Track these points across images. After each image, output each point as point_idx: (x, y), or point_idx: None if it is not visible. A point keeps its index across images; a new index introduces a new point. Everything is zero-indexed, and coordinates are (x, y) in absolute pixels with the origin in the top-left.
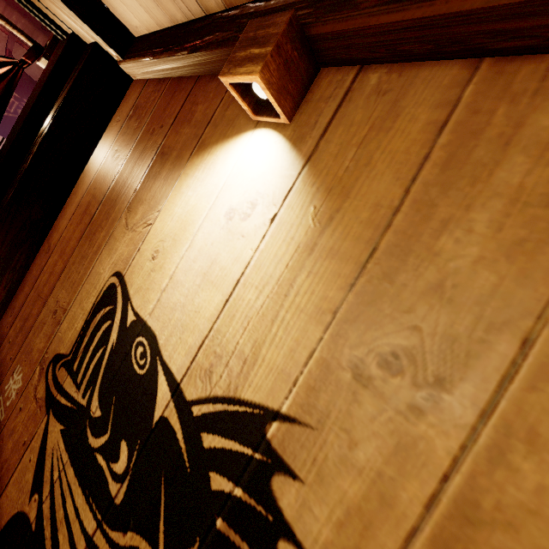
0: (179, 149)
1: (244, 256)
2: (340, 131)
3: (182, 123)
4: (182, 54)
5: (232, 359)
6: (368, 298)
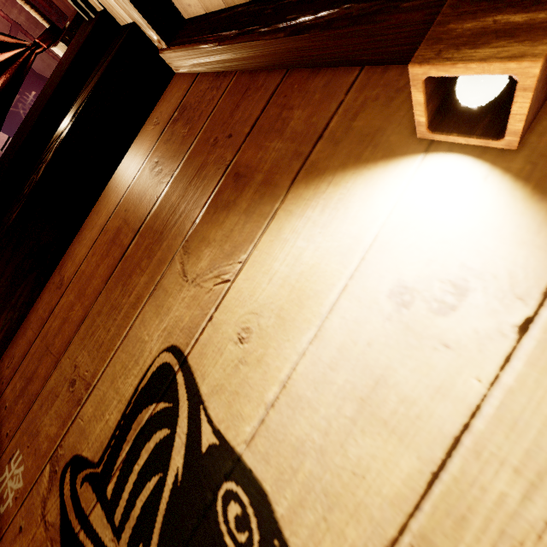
0: (268, 171)
1: (461, 388)
2: None
3: (267, 134)
4: (273, 37)
5: None
6: None
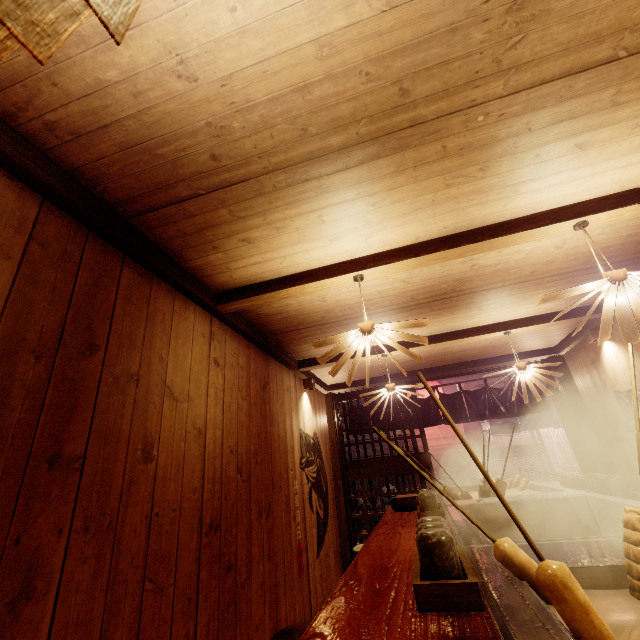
0: (595, 358)
1: (624, 362)
2: (613, 334)
3: (589, 353)
4: (574, 342)
5: (639, 376)
6: (637, 351)
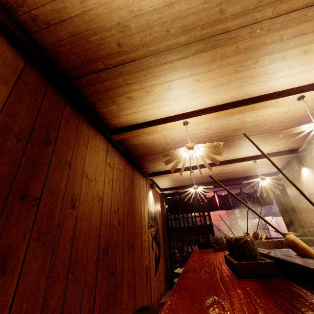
0: (297, 177)
1: (313, 177)
2: (307, 164)
3: (294, 174)
4: (286, 169)
5: None
6: None
